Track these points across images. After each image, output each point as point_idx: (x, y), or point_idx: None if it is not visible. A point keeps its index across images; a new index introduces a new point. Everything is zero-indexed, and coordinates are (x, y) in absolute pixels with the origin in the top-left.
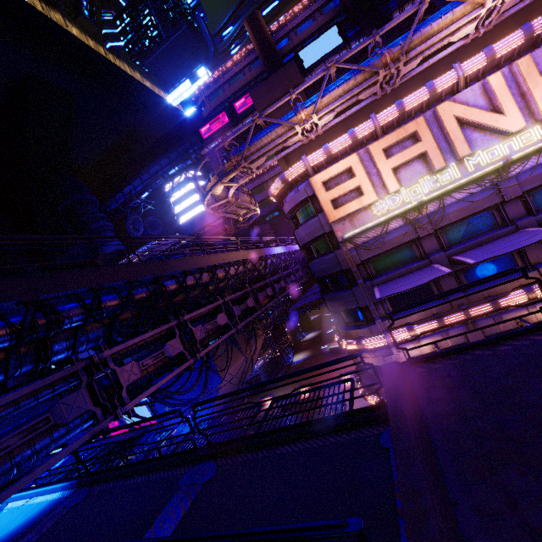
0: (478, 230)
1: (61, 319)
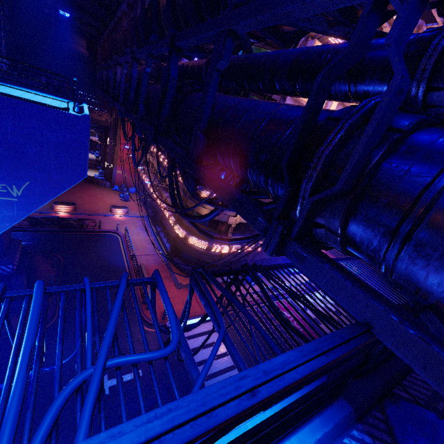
0: None
1: None
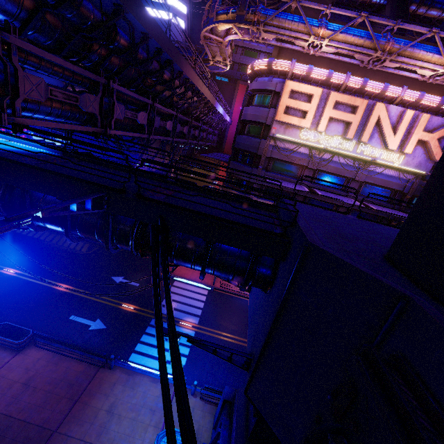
0: (332, 185)
1: (116, 38)
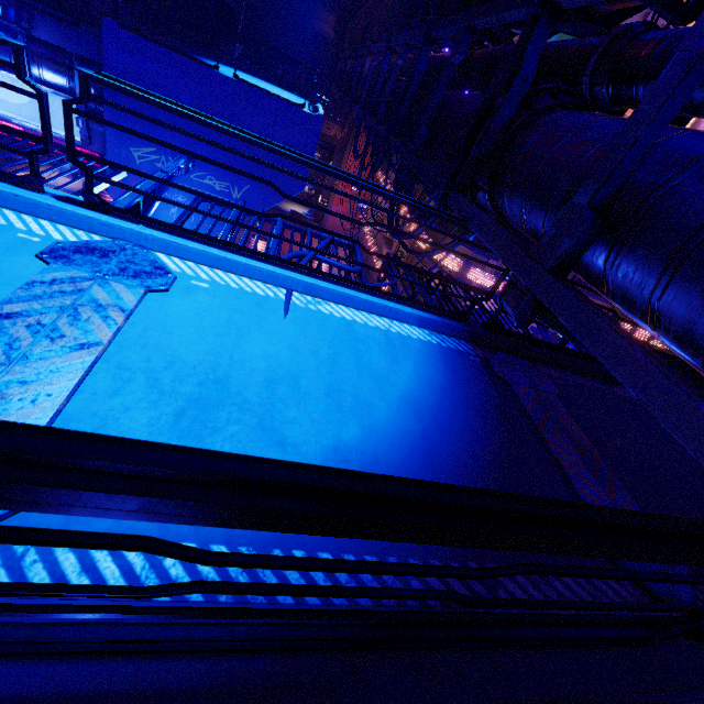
0: None
1: None
